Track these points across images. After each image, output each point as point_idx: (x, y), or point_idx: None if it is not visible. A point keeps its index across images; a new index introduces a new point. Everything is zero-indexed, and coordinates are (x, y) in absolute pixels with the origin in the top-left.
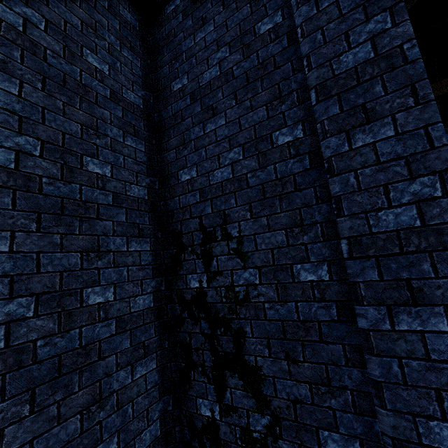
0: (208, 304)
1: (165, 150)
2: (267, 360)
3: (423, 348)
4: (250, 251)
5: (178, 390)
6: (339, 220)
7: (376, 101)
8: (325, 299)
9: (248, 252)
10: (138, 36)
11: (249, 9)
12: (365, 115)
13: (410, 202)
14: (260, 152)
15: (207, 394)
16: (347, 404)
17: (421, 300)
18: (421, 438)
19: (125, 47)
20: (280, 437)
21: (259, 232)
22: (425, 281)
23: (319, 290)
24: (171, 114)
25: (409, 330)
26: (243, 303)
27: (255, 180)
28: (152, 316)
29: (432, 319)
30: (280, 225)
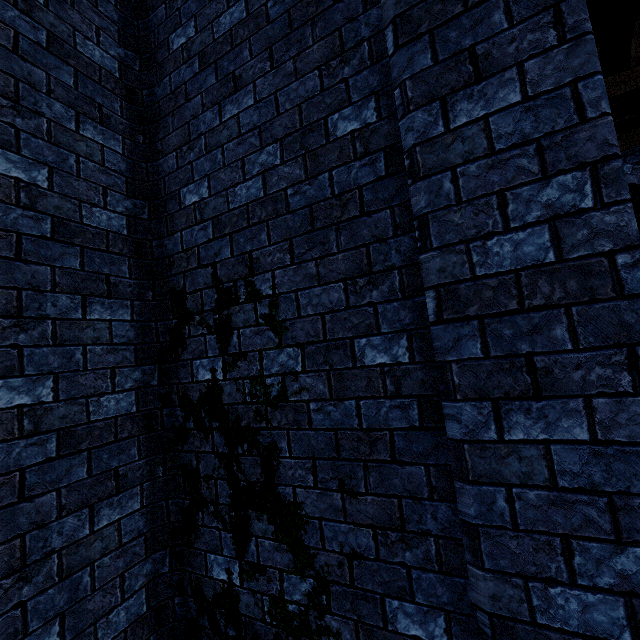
0: (225, 407)
1: (160, 153)
2: (311, 492)
3: (546, 469)
4: (289, 319)
5: (180, 541)
6: (423, 257)
7: (493, 41)
8: (402, 393)
9: (287, 320)
10: None
11: None
12: (474, 66)
13: (540, 221)
14: (307, 152)
15: (222, 547)
16: (429, 558)
17: (547, 389)
18: (534, 614)
19: None
20: (328, 610)
21: (303, 287)
22: (556, 357)
23: (393, 379)
24: (170, 91)
25: (527, 440)
26: (278, 403)
27: (299, 199)
28: (135, 426)
29: (564, 421)
30: (336, 273)
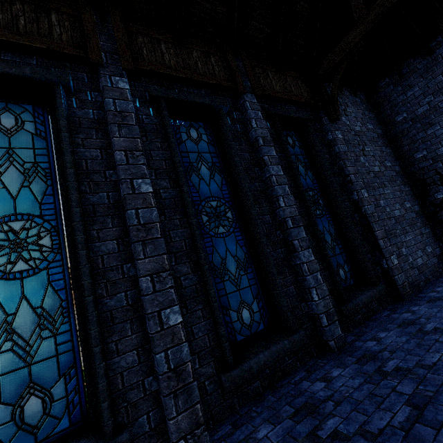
0: None
1: (400, 147)
2: None
3: None
4: None
5: (442, 239)
6: None
7: None
8: None
9: None
10: (367, 103)
11: (441, 77)
12: None
13: None
14: None
15: None
16: None
17: None
18: None
19: (369, 112)
20: None
21: None
22: None
23: None
24: (399, 131)
25: None
26: None
27: None
28: (421, 213)
29: None
30: None
